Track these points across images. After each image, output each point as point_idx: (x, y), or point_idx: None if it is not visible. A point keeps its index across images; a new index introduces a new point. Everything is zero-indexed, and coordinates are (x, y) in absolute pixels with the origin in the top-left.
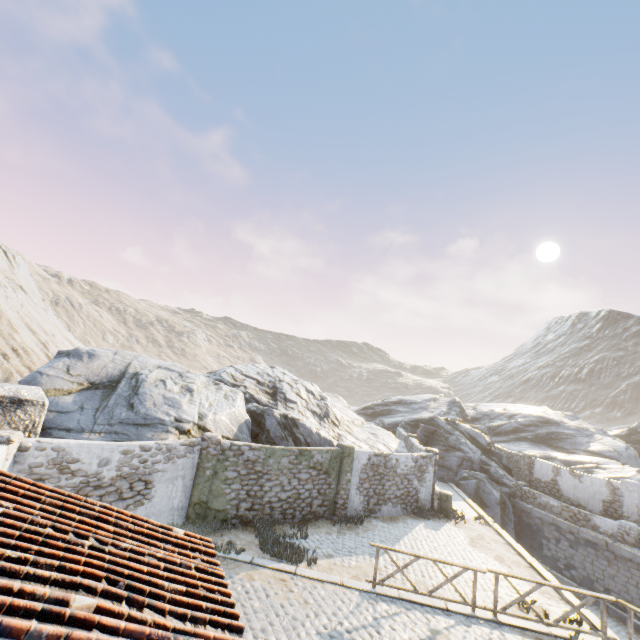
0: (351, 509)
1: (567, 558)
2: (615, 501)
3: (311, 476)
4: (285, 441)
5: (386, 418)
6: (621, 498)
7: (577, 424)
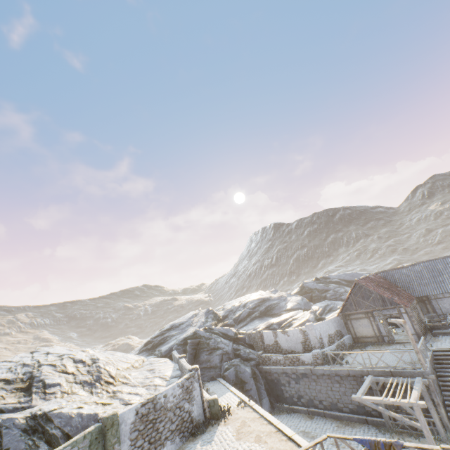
0: None
1: (297, 392)
2: (306, 340)
3: None
4: (34, 449)
5: (163, 346)
6: (308, 336)
7: (278, 295)
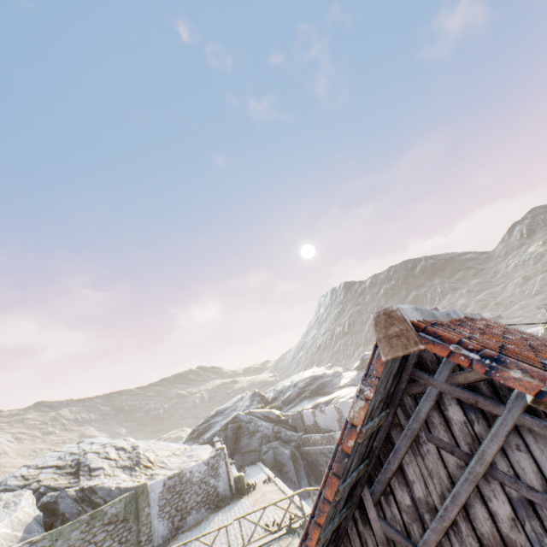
0: (158, 538)
1: None
2: (341, 417)
3: (109, 532)
4: (83, 513)
5: (208, 433)
6: (343, 413)
7: (333, 371)
